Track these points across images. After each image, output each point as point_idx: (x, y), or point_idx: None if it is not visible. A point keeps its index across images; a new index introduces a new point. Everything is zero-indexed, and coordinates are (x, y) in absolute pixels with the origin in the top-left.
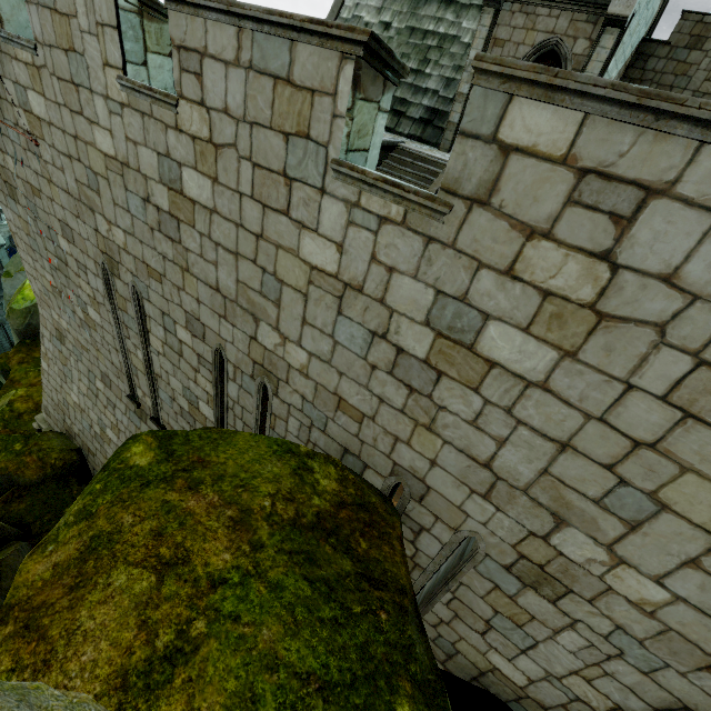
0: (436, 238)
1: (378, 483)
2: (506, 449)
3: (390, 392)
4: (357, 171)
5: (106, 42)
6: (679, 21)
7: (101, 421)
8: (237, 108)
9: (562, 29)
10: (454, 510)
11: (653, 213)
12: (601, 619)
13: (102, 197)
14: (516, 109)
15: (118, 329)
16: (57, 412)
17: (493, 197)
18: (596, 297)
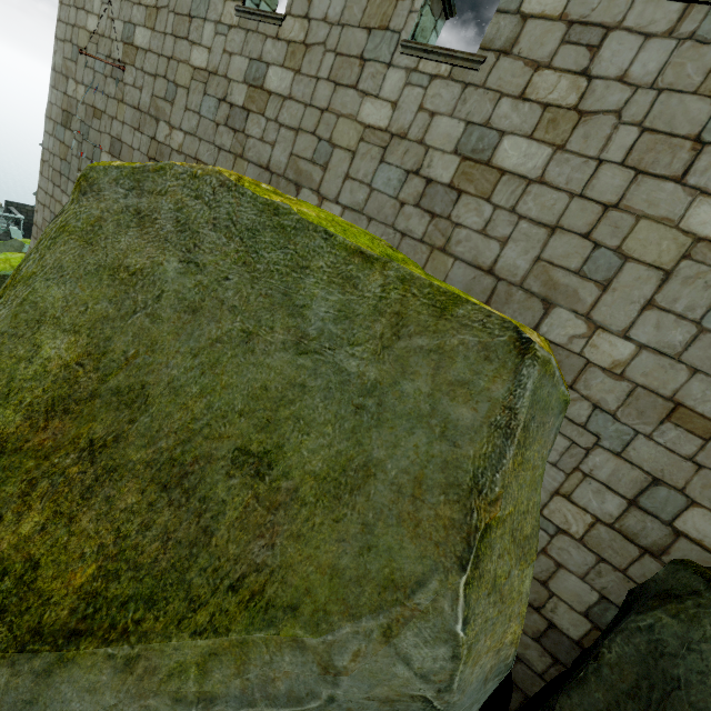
0: (471, 83)
1: None
2: (508, 247)
3: (413, 224)
4: (420, 45)
5: None
6: None
7: None
8: (335, 16)
9: None
10: None
11: (611, 40)
12: (581, 404)
13: (175, 105)
14: None
15: None
16: None
17: (515, 47)
18: (578, 100)
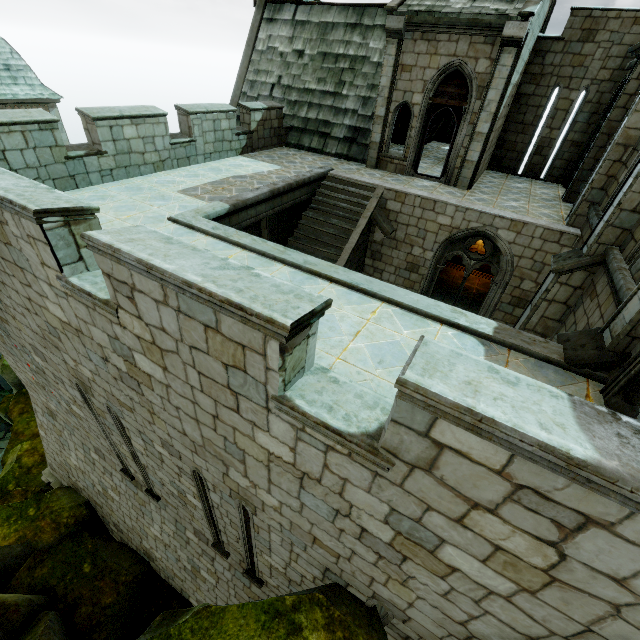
0: (383, 475)
1: (362, 598)
2: (477, 622)
3: (361, 551)
4: (297, 412)
5: (39, 250)
6: (569, 18)
7: (102, 483)
8: (173, 332)
9: (463, 51)
10: (436, 638)
11: (595, 536)
12: None
13: (64, 344)
14: (444, 424)
15: (101, 425)
16: (61, 470)
17: (433, 470)
18: (547, 566)
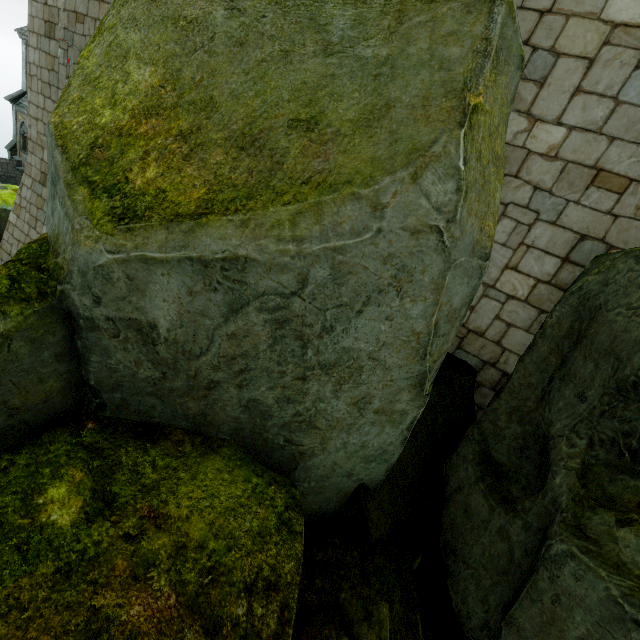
0: None
1: None
2: None
3: None
4: None
5: None
6: None
7: None
8: None
9: None
10: None
11: None
12: (524, 188)
13: None
14: None
15: None
16: None
17: None
18: None
